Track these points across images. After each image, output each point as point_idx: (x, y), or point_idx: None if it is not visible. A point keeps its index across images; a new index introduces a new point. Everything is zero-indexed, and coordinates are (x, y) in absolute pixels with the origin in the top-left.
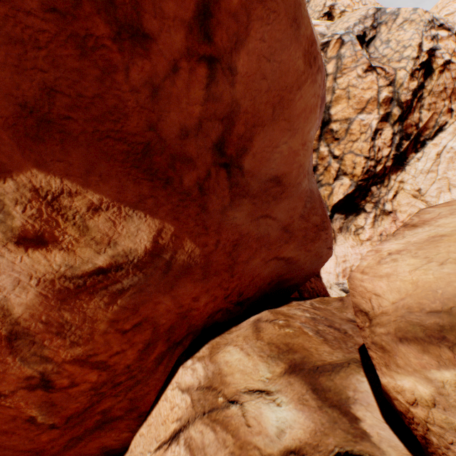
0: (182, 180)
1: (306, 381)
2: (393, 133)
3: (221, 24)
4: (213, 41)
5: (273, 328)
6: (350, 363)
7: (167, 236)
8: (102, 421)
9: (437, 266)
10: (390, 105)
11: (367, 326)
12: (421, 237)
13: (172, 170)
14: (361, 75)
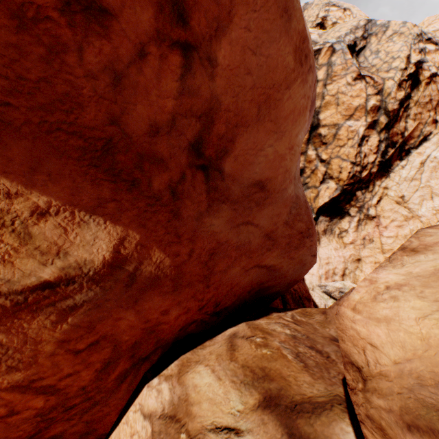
0: (150, 183)
1: (282, 422)
2: (379, 140)
3: (198, 5)
4: (189, 25)
5: (250, 347)
6: (333, 406)
7: (130, 246)
8: None
9: None
10: (377, 113)
11: (360, 389)
12: (425, 268)
13: (139, 171)
14: (350, 83)
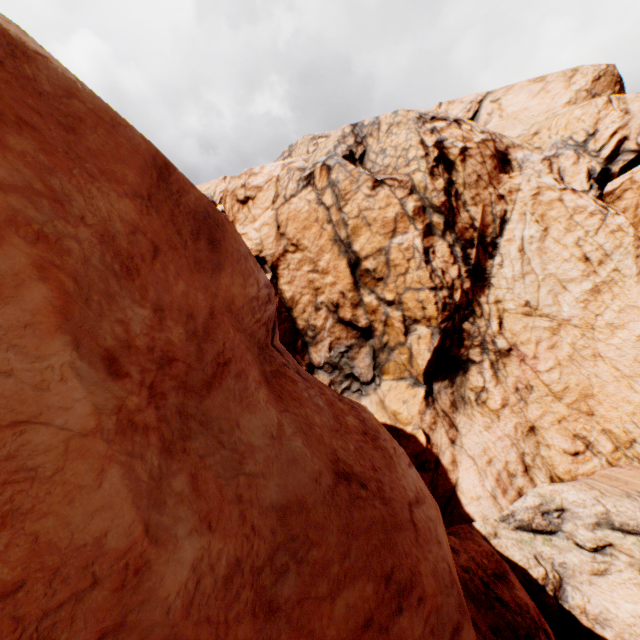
0: None
1: None
2: (449, 245)
3: None
4: None
5: None
6: None
7: None
8: None
9: None
10: (425, 215)
11: None
12: None
13: None
14: (370, 194)
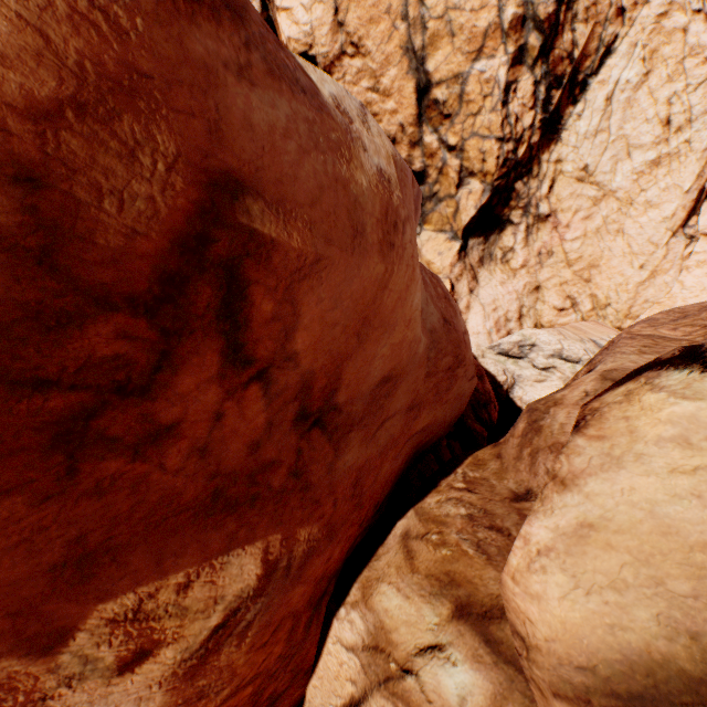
0: (270, 485)
1: (477, 631)
2: (535, 82)
3: (259, 339)
4: (256, 359)
5: (428, 551)
6: None
7: (276, 548)
8: (270, 703)
9: (583, 596)
10: (522, 32)
11: (525, 657)
12: (570, 520)
13: (254, 486)
14: None
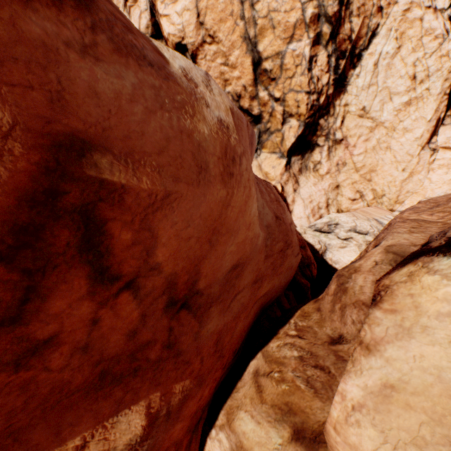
0: (148, 358)
1: None
2: (328, 55)
3: (123, 260)
4: (122, 274)
5: (272, 386)
6: None
7: (156, 402)
8: None
9: (391, 450)
10: (318, 24)
11: None
12: (375, 381)
13: (135, 362)
14: None
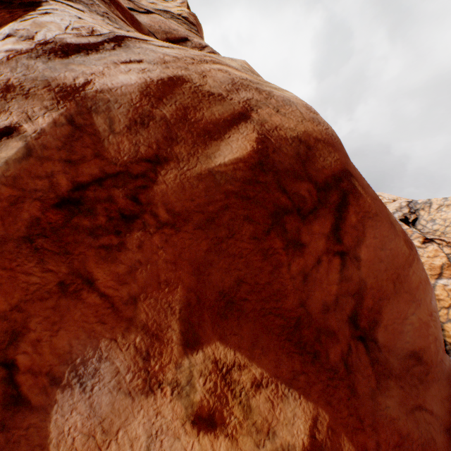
0: (327, 354)
1: None
2: None
3: (346, 232)
4: (342, 242)
5: None
6: None
7: (322, 428)
8: None
9: None
10: None
11: None
12: None
13: (317, 343)
14: (420, 246)
